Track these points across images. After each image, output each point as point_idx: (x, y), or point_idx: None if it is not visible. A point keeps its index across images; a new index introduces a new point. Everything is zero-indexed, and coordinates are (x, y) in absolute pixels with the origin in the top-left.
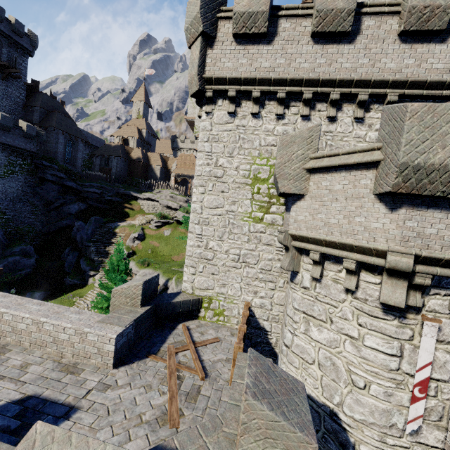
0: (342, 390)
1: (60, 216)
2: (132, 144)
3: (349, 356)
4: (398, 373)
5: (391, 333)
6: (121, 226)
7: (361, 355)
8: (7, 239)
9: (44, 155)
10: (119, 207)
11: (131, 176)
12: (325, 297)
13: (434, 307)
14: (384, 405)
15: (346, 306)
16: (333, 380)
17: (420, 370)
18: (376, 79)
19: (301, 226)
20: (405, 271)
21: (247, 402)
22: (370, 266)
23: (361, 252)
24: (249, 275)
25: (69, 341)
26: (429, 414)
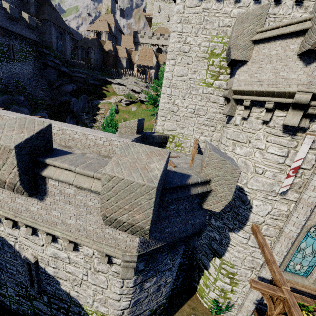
0: (249, 176)
1: (60, 93)
2: (104, 38)
3: (257, 159)
4: (283, 165)
5: (285, 144)
6: (102, 103)
7: (263, 157)
8: (30, 107)
9: (43, 45)
10: (99, 89)
11: (105, 65)
12: (248, 128)
13: (315, 129)
14: (270, 181)
15: (260, 132)
16: (244, 172)
17: (296, 162)
18: None
19: (241, 83)
20: (304, 104)
21: (210, 152)
22: (281, 106)
23: (279, 96)
24: (199, 122)
25: (103, 144)
26: (294, 185)
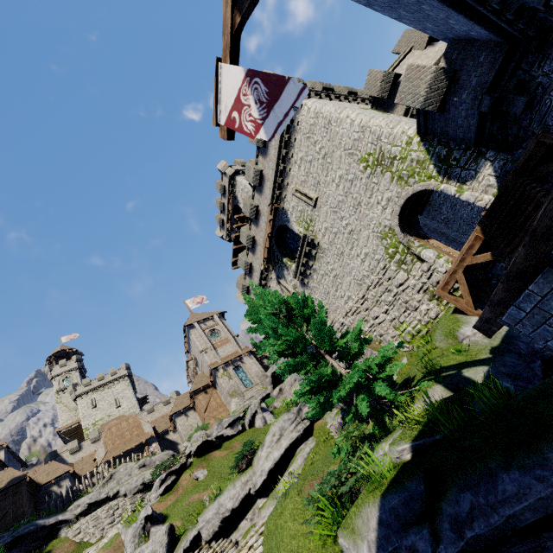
0: None
1: None
2: None
3: None
4: None
5: None
6: None
7: None
8: None
9: None
10: None
11: None
12: None
13: None
14: None
15: None
16: None
17: None
18: (358, 96)
19: None
20: None
21: None
22: None
23: None
24: None
25: None
26: None
